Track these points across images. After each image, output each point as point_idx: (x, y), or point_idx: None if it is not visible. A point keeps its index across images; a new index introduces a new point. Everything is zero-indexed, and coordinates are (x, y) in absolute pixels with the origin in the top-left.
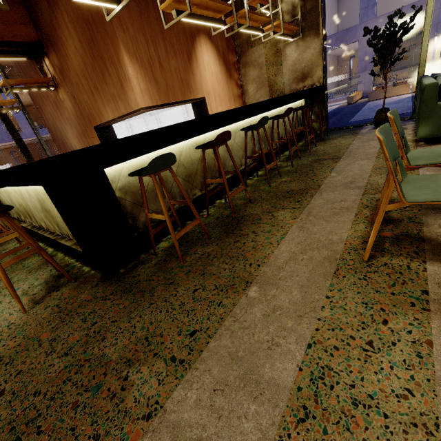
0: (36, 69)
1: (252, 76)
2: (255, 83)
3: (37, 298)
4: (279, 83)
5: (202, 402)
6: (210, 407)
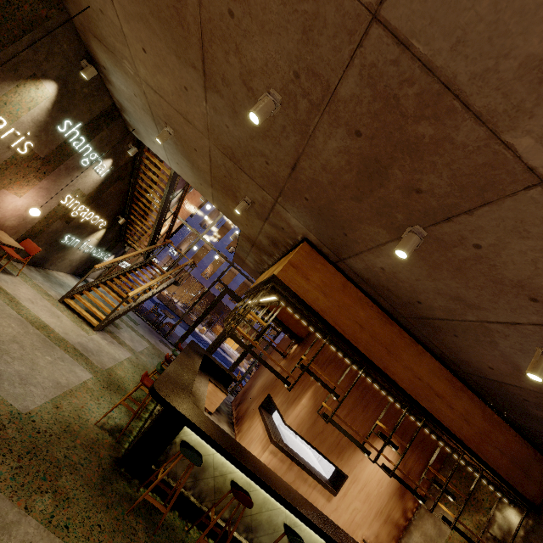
0: (291, 341)
1: (427, 528)
2: (423, 539)
3: (105, 426)
4: None
5: (27, 535)
6: (24, 540)
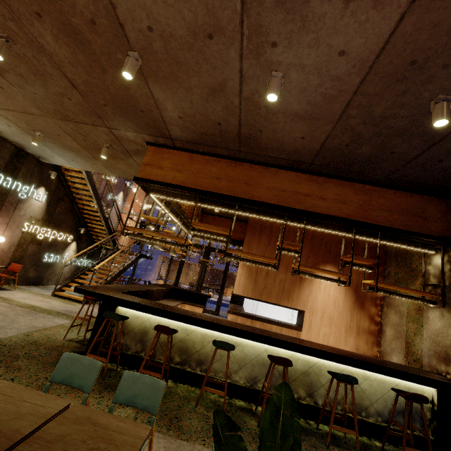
0: None
1: (392, 319)
2: (393, 329)
3: (73, 339)
4: (417, 346)
5: None
6: None
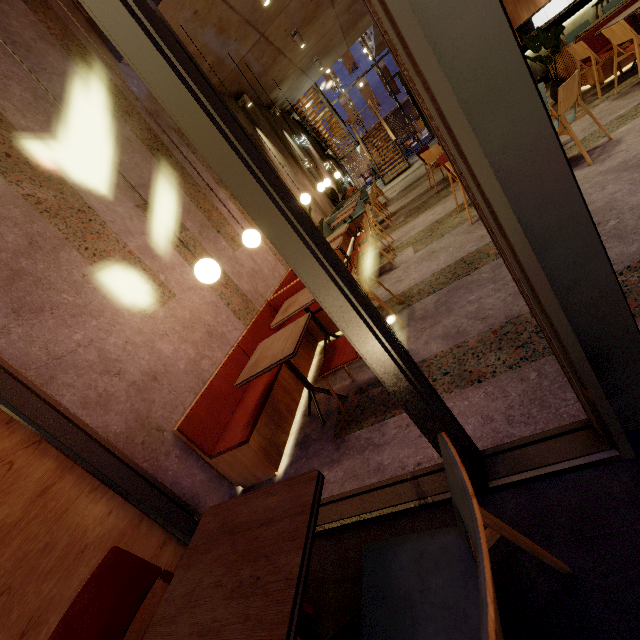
0: None
1: None
2: None
3: None
4: None
5: None
6: None
